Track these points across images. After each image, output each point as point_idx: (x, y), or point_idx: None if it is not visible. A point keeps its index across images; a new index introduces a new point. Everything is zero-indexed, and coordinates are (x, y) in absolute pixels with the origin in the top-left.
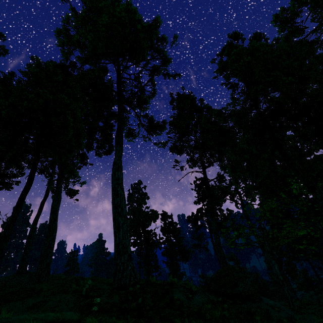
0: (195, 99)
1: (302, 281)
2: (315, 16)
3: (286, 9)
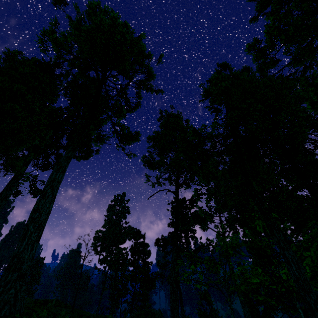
0: (181, 118)
1: None
2: (287, 50)
3: (259, 40)
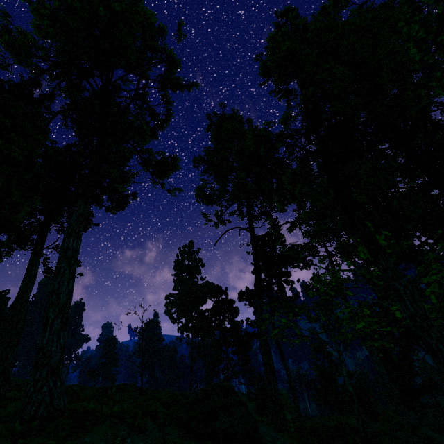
0: (238, 119)
1: (422, 383)
2: None
3: None
